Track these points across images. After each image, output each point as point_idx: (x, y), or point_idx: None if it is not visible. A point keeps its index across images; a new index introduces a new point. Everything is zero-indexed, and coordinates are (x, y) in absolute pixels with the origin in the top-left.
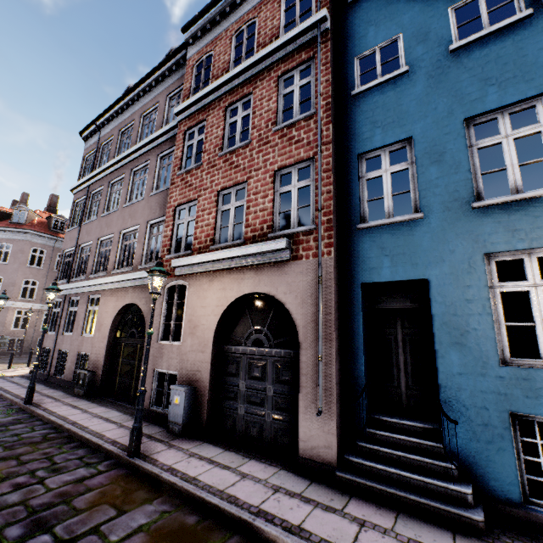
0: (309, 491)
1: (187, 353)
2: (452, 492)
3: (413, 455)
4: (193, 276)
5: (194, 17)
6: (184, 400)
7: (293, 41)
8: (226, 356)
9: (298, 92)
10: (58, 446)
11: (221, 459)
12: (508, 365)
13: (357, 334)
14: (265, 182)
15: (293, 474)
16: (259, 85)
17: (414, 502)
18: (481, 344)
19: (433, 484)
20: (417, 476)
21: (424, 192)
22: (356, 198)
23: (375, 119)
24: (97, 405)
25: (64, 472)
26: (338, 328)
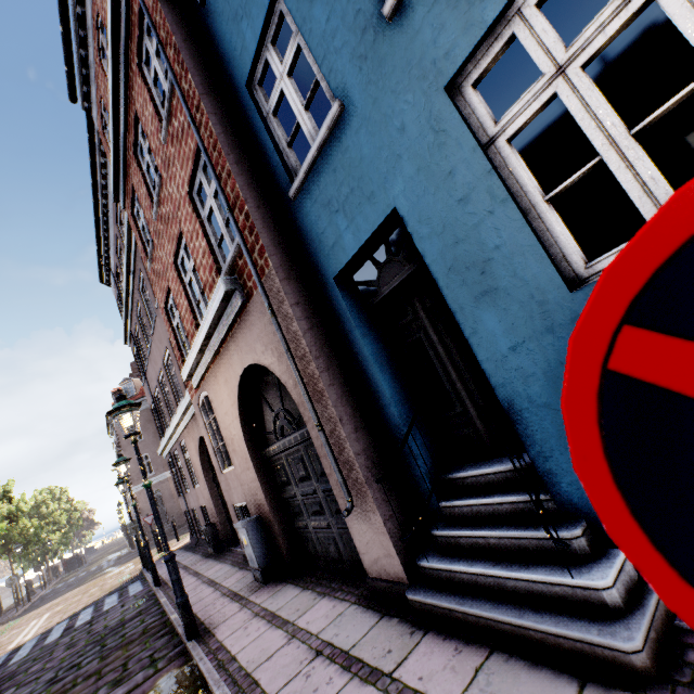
0: (364, 642)
1: (240, 476)
2: (575, 592)
3: (504, 530)
4: (205, 380)
5: (67, 74)
6: (249, 539)
7: (119, 0)
8: (273, 463)
9: (158, 65)
10: (145, 641)
11: (287, 609)
12: (589, 281)
13: (364, 360)
14: (190, 217)
15: (363, 610)
16: (134, 96)
17: (512, 628)
18: (520, 271)
19: (540, 583)
20: (510, 573)
21: (326, 61)
22: (273, 154)
23: (234, 10)
24: (216, 564)
25: (123, 682)
26: (330, 367)
